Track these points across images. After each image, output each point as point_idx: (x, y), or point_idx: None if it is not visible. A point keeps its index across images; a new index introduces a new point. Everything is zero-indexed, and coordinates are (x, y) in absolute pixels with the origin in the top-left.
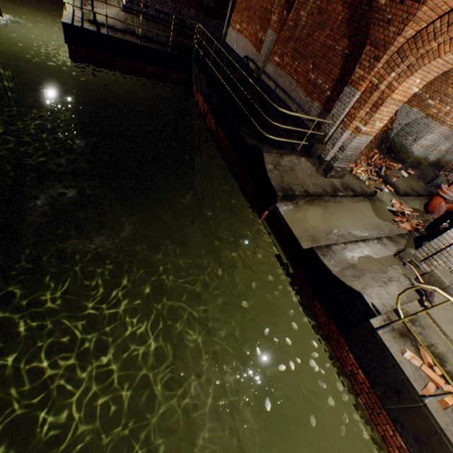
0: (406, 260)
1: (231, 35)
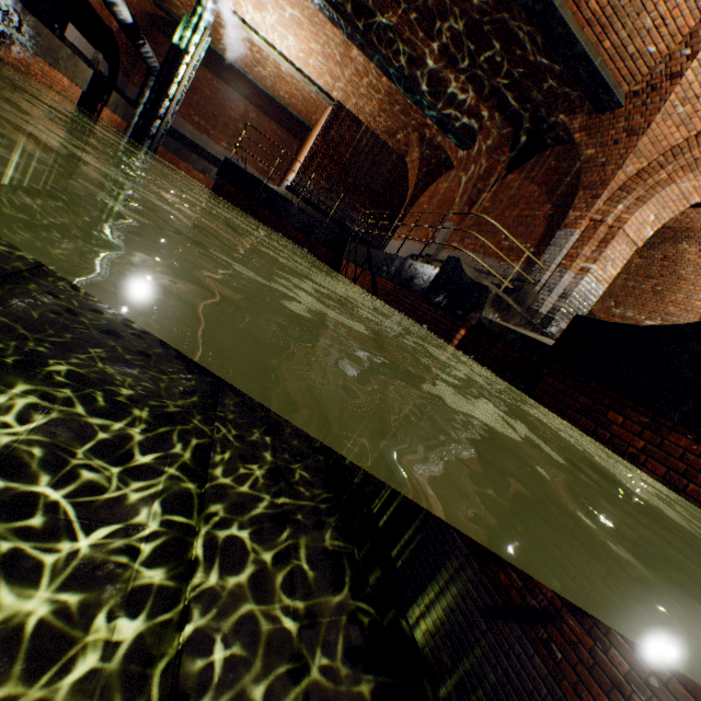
0: None
1: (393, 244)
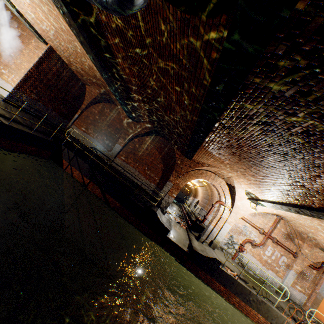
0: (202, 241)
1: (76, 130)
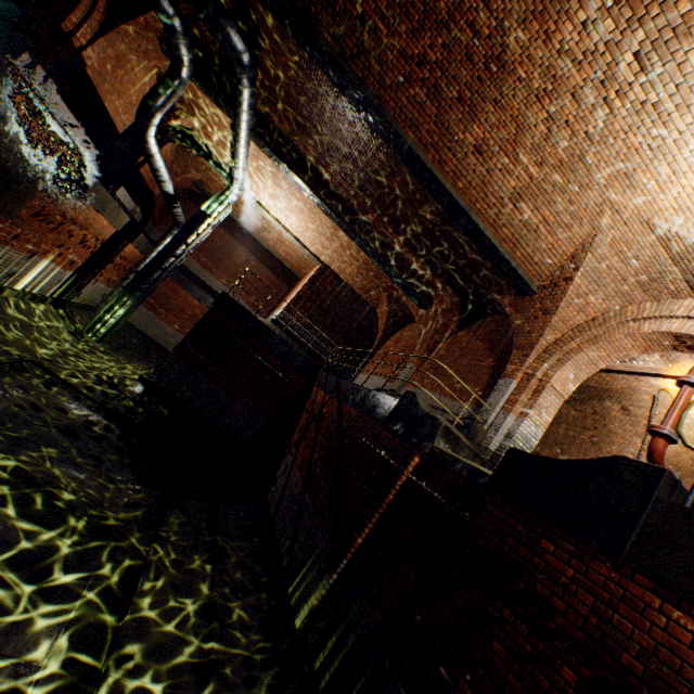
0: None
1: (362, 377)
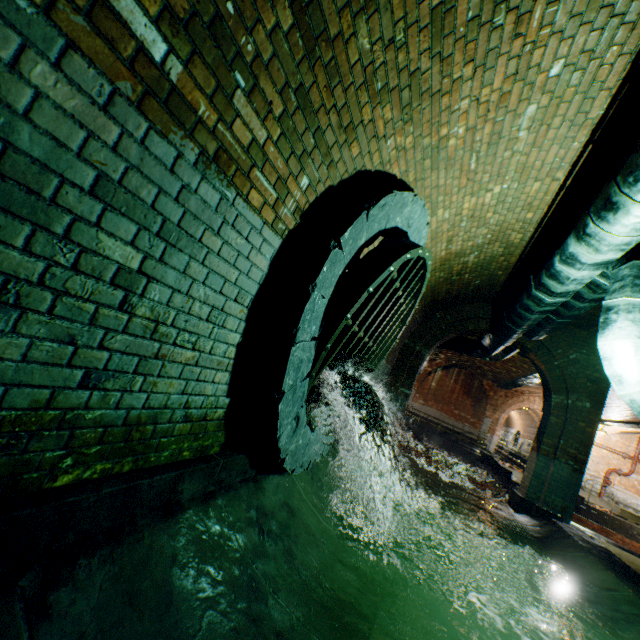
0: None
1: None
